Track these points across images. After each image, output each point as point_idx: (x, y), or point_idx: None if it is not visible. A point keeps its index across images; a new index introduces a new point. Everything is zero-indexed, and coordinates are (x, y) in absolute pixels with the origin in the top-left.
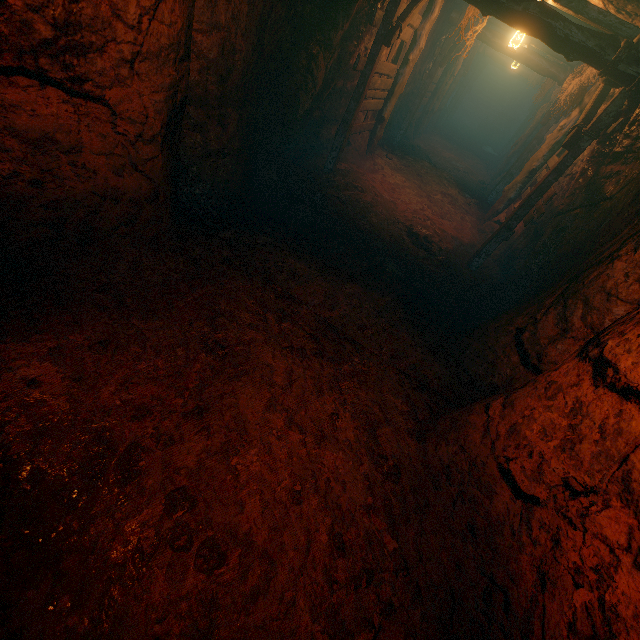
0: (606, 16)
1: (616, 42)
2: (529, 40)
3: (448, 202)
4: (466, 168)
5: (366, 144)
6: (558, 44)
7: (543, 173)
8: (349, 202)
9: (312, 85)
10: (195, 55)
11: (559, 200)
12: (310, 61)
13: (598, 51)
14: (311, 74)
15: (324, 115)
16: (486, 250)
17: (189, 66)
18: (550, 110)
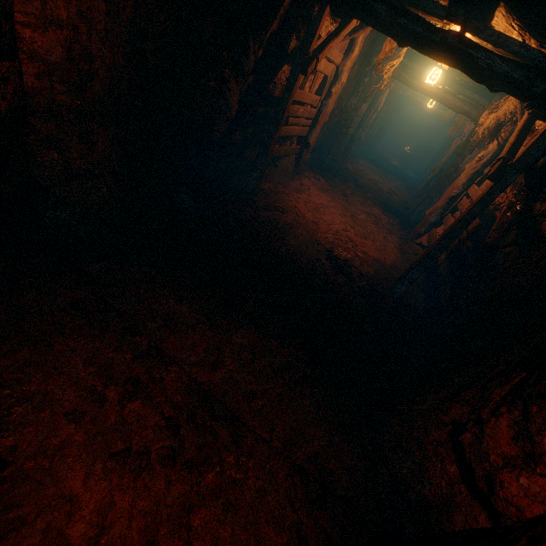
0: (529, 50)
1: (544, 74)
2: (443, 82)
3: (372, 221)
4: (389, 189)
5: (293, 166)
6: (480, 74)
7: (464, 201)
8: (267, 223)
9: (226, 108)
10: (26, 55)
11: (483, 229)
12: (221, 84)
13: (525, 82)
14: (223, 97)
15: (247, 138)
16: (409, 278)
17: (19, 68)
18: (464, 142)
